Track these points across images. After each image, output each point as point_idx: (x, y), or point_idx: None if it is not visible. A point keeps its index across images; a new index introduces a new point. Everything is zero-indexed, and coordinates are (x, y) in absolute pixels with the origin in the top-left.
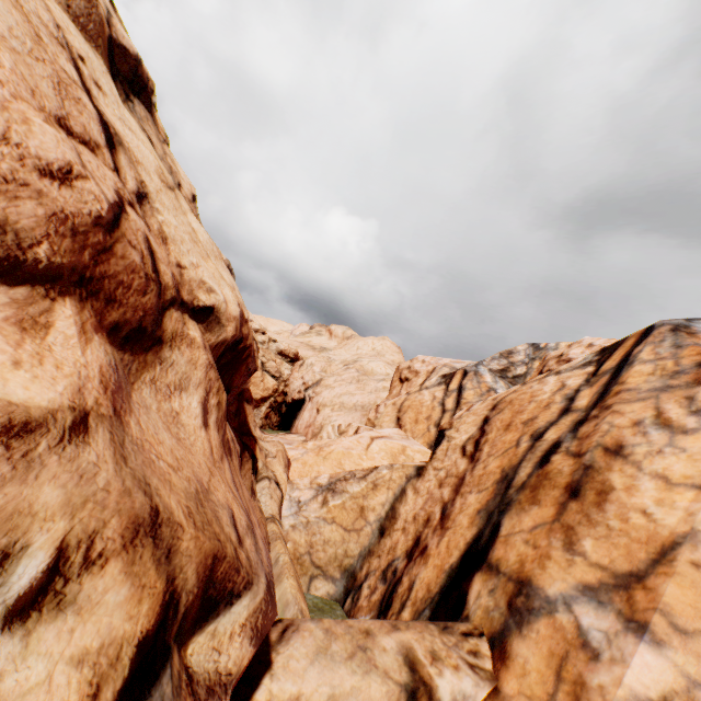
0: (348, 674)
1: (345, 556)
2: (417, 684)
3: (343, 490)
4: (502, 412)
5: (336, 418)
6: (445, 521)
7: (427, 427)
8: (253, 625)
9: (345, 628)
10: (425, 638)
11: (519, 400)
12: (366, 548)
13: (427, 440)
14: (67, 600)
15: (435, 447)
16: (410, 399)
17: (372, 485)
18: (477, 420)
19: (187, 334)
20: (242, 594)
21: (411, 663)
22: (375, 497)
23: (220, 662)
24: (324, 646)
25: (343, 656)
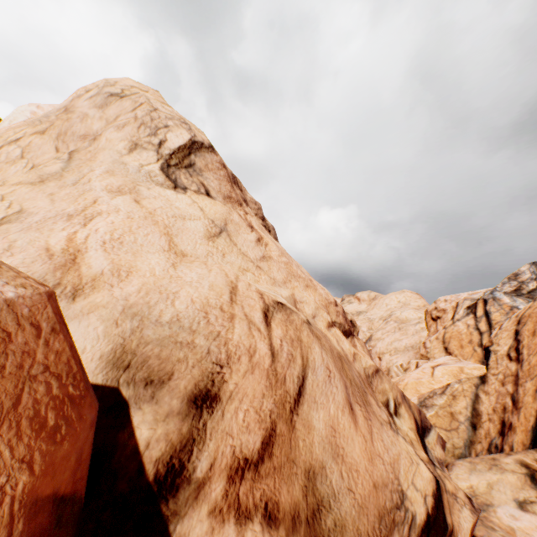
0: (492, 474)
1: (454, 448)
2: (532, 471)
3: (431, 404)
4: (525, 324)
5: (396, 360)
6: (516, 404)
7: (472, 349)
8: (439, 443)
9: (479, 459)
10: (528, 455)
11: (534, 313)
12: (466, 440)
13: (477, 358)
14: (399, 414)
15: (486, 360)
16: (448, 331)
17: (451, 397)
18: (509, 334)
19: (355, 335)
20: (430, 428)
21: (524, 465)
22: (457, 404)
23: (435, 453)
24: (472, 467)
25: (485, 469)
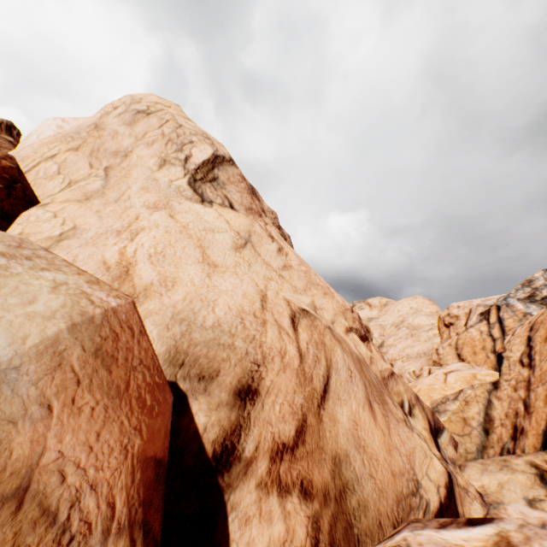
0: (503, 475)
1: (466, 453)
2: (541, 471)
3: (444, 409)
4: (537, 330)
5: (408, 367)
6: (528, 409)
7: (485, 355)
8: (452, 443)
9: (490, 460)
10: (538, 456)
11: (546, 319)
12: (479, 445)
13: (490, 365)
14: (413, 414)
15: (499, 366)
16: (460, 338)
17: (464, 402)
18: (521, 340)
19: (370, 340)
20: (443, 430)
21: (534, 466)
22: (469, 410)
23: (447, 453)
24: (484, 468)
25: (496, 470)
